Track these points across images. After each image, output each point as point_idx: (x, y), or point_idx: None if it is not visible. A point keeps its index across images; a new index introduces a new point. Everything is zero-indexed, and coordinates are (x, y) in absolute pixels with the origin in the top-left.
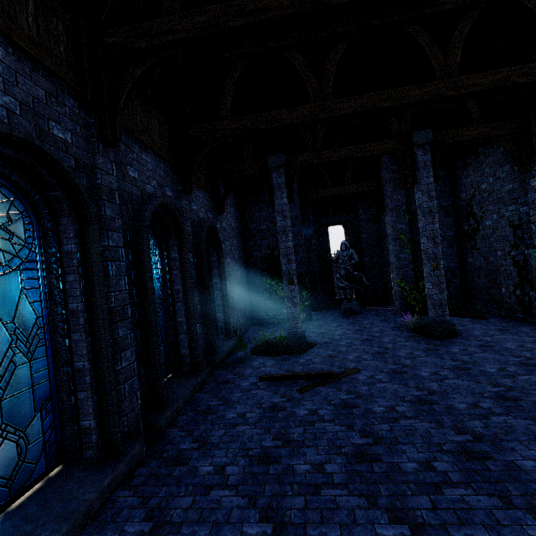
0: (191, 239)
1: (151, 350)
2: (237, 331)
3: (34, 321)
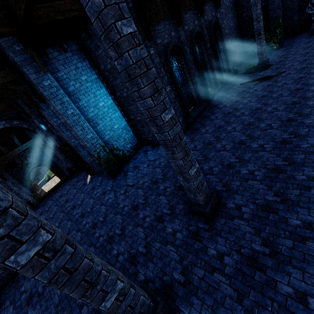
0: (207, 36)
1: (203, 82)
2: (234, 67)
3: (181, 81)
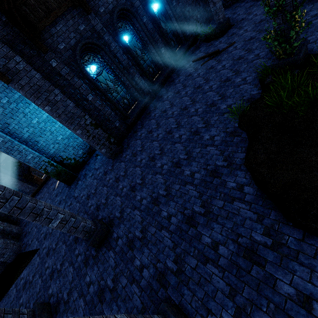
0: (141, 7)
1: (143, 71)
2: (197, 30)
3: (114, 78)
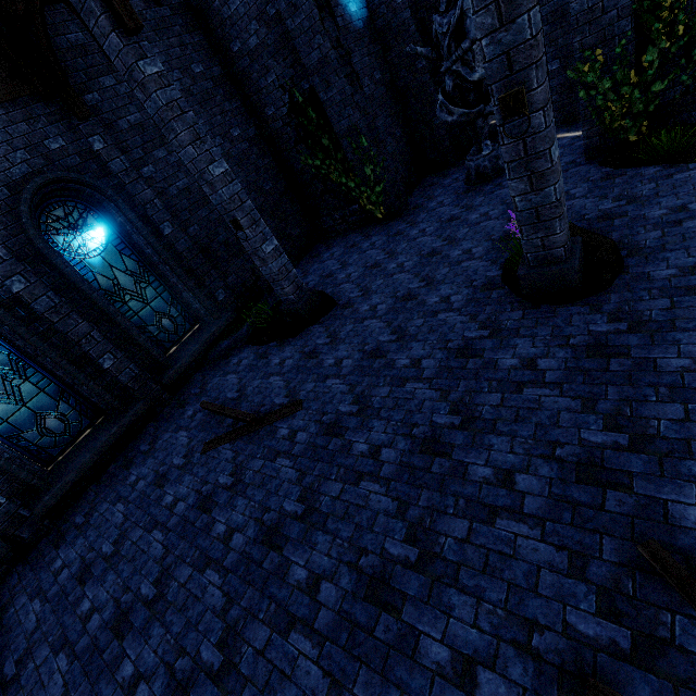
0: (1, 250)
1: None
2: (260, 282)
3: None
